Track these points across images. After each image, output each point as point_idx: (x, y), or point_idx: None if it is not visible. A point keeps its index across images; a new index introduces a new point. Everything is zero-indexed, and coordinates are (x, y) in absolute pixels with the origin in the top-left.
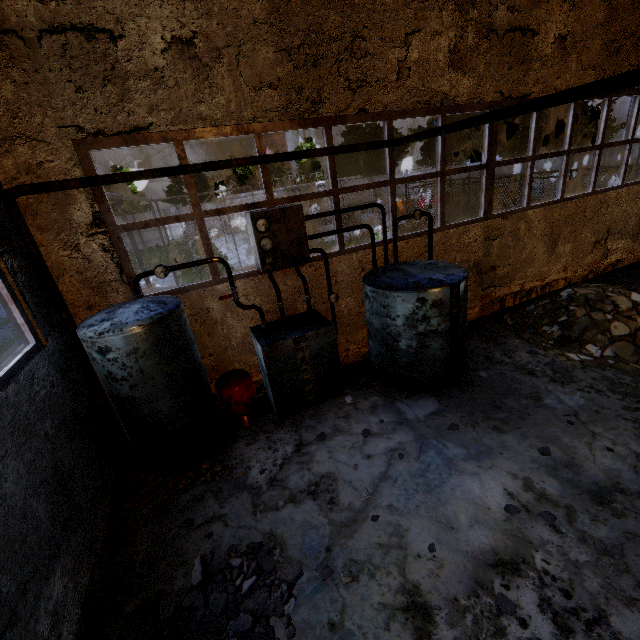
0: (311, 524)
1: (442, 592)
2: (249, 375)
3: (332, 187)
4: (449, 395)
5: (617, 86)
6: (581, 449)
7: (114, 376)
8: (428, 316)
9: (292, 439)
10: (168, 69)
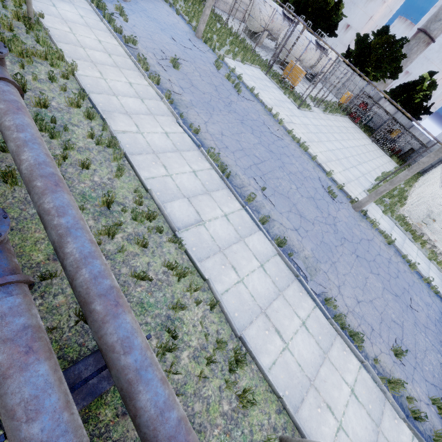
0: None
1: None
2: None
3: None
4: None
5: None
6: None
7: None
8: None
9: None
10: None
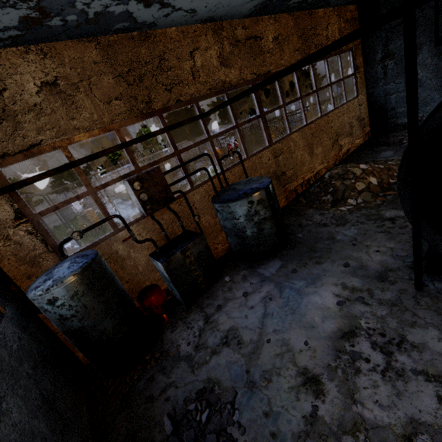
0: (231, 362)
1: (320, 364)
2: (158, 286)
3: (174, 150)
4: (285, 254)
5: (310, 61)
6: (364, 256)
7: (65, 317)
8: (257, 210)
9: (200, 316)
10: (44, 103)
